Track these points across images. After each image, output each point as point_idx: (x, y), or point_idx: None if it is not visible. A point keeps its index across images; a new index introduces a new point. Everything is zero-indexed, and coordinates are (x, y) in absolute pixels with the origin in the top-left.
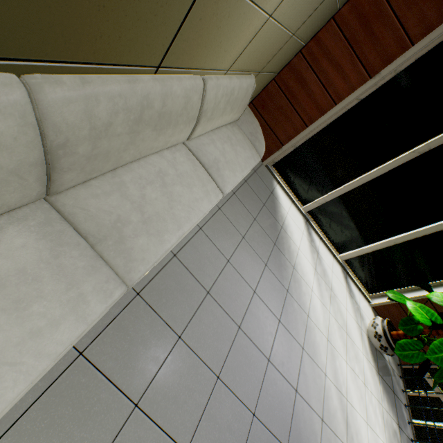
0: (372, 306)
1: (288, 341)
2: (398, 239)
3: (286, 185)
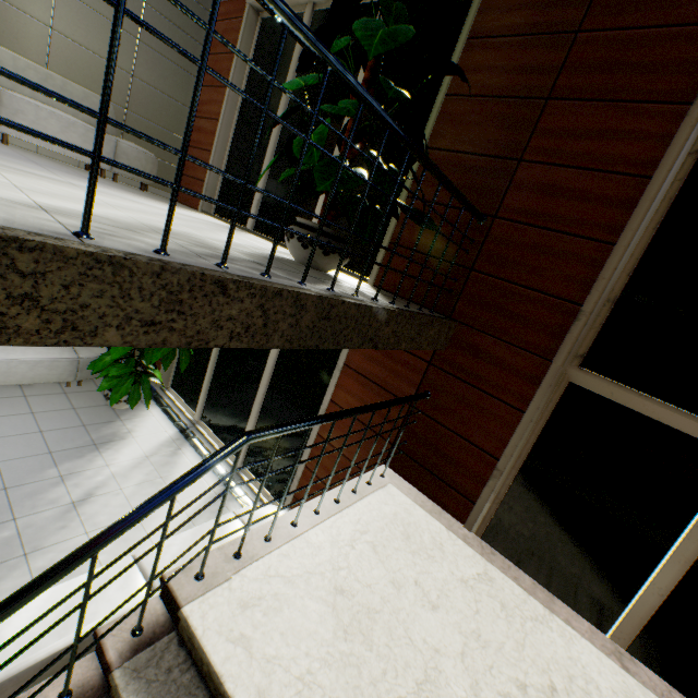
0: (375, 286)
1: (23, 160)
2: None
3: (229, 221)
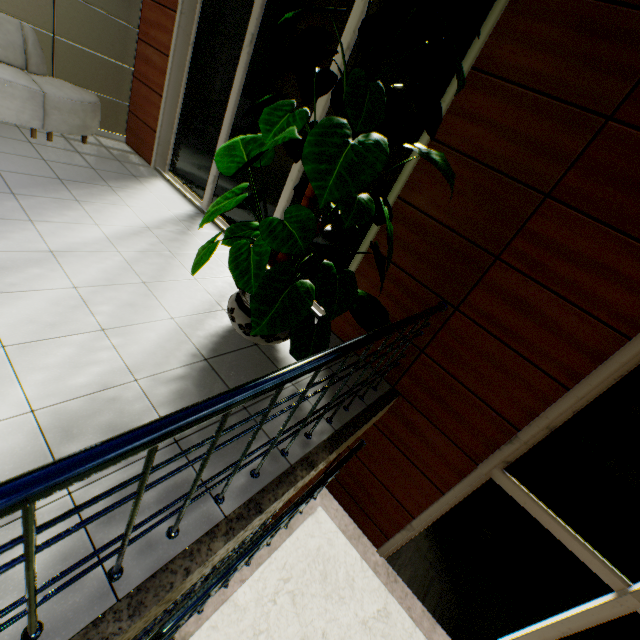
0: None
1: None
2: (293, 172)
3: (184, 186)
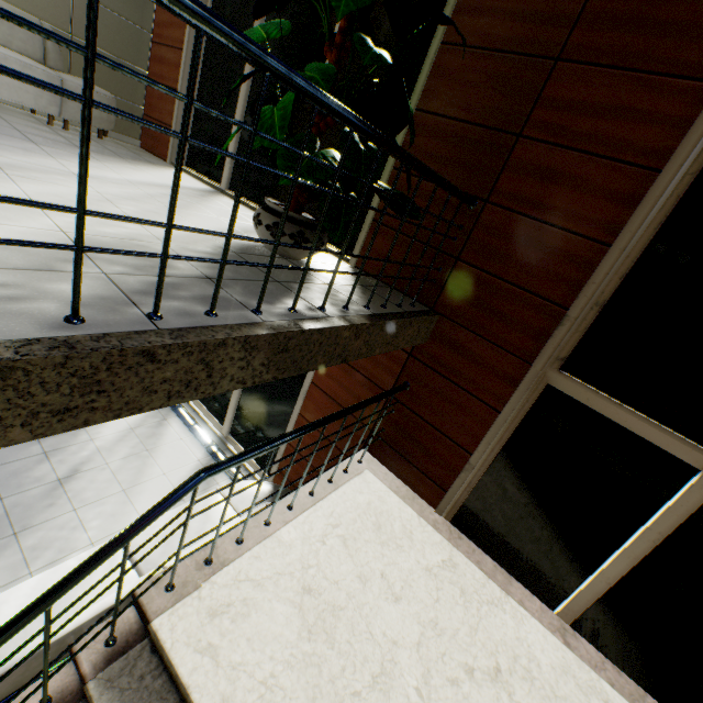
0: (357, 267)
1: None
2: None
3: (202, 176)
